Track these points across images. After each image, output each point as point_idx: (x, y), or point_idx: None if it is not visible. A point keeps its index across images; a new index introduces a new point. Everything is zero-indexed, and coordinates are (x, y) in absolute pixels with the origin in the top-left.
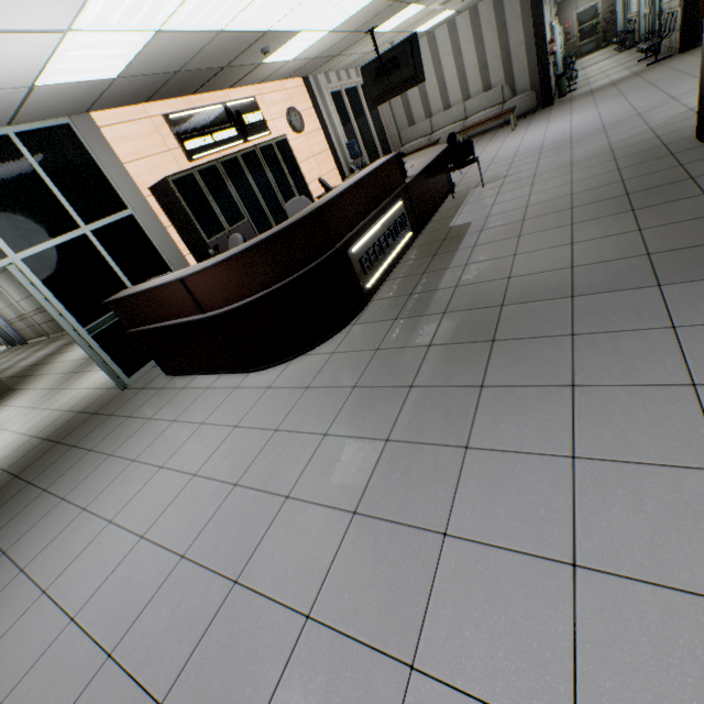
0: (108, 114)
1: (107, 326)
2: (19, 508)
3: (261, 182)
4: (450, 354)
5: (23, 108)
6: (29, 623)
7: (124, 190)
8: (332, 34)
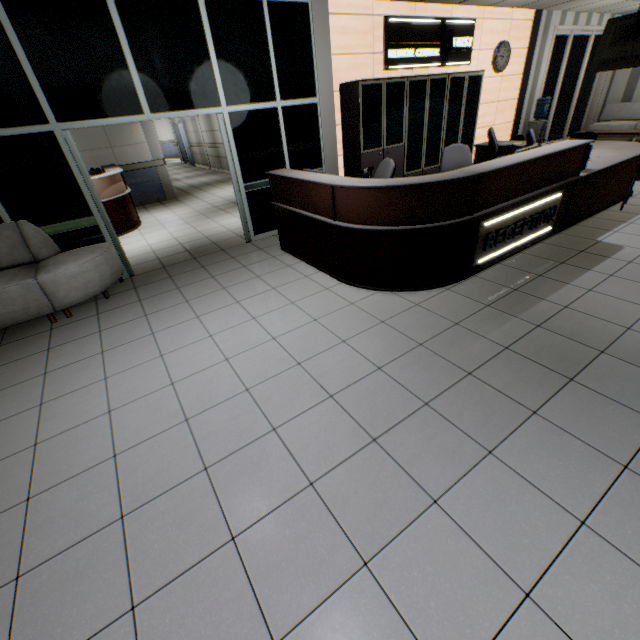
0: (340, 3)
1: (258, 189)
2: (160, 291)
3: (434, 112)
4: (521, 367)
5: None
6: (149, 369)
7: (321, 80)
8: None
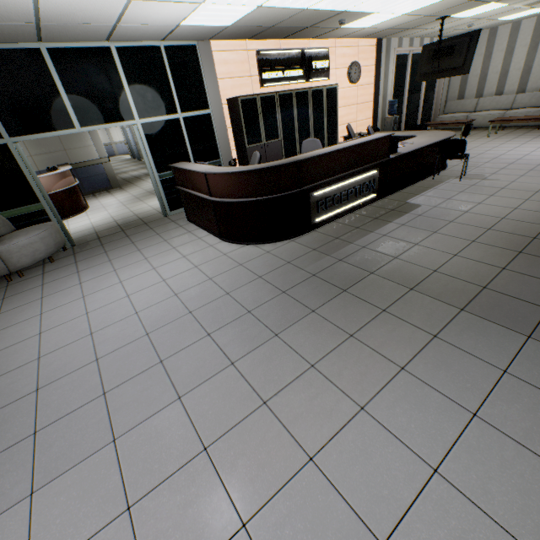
0: (221, 43)
1: (170, 177)
2: (92, 255)
3: (302, 115)
4: (317, 286)
5: (171, 34)
6: (73, 305)
7: (211, 97)
8: (405, 16)
